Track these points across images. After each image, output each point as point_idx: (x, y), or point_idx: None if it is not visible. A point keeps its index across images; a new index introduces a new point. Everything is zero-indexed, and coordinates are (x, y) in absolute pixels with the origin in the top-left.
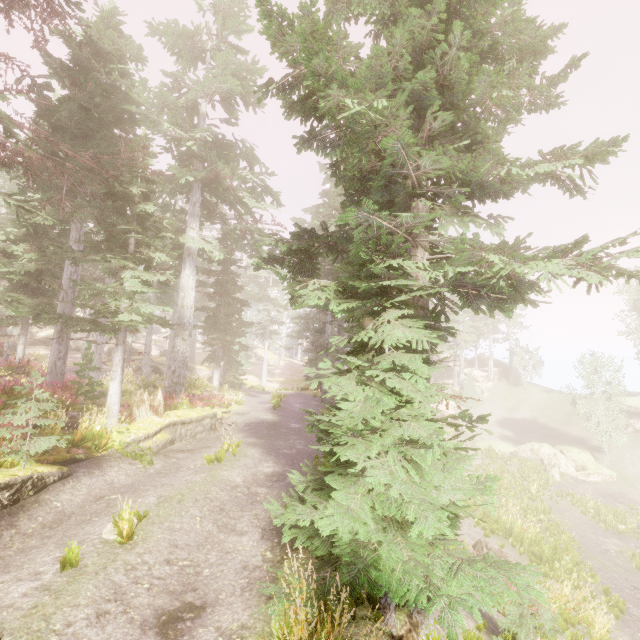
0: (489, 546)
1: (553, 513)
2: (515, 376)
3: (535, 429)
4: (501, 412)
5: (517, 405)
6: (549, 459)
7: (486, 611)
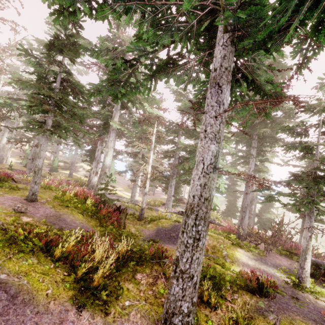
0: None
1: None
2: None
3: None
4: None
5: None
6: None
7: None
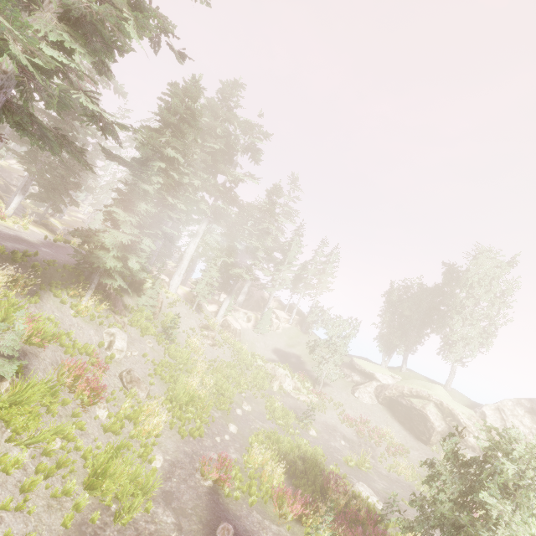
0: (132, 373)
1: (242, 399)
2: (308, 326)
3: (295, 362)
4: (281, 345)
5: (296, 345)
6: (280, 377)
7: (31, 366)
